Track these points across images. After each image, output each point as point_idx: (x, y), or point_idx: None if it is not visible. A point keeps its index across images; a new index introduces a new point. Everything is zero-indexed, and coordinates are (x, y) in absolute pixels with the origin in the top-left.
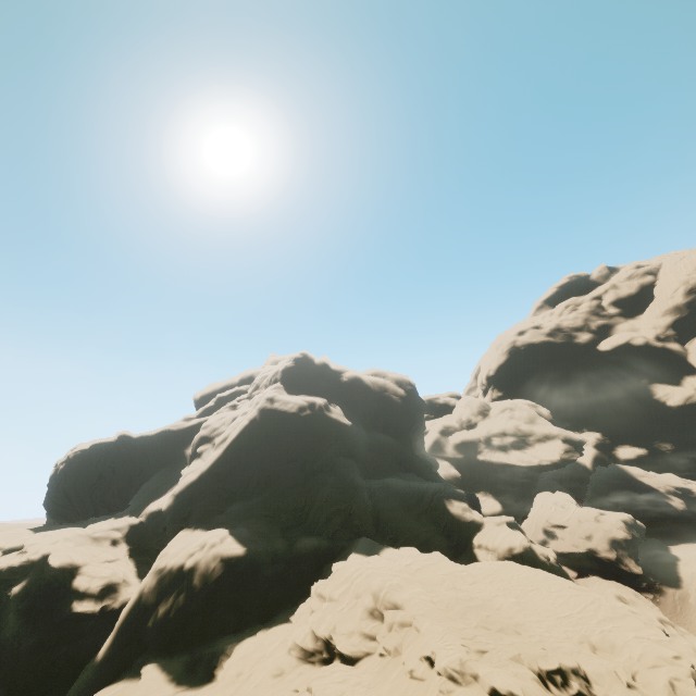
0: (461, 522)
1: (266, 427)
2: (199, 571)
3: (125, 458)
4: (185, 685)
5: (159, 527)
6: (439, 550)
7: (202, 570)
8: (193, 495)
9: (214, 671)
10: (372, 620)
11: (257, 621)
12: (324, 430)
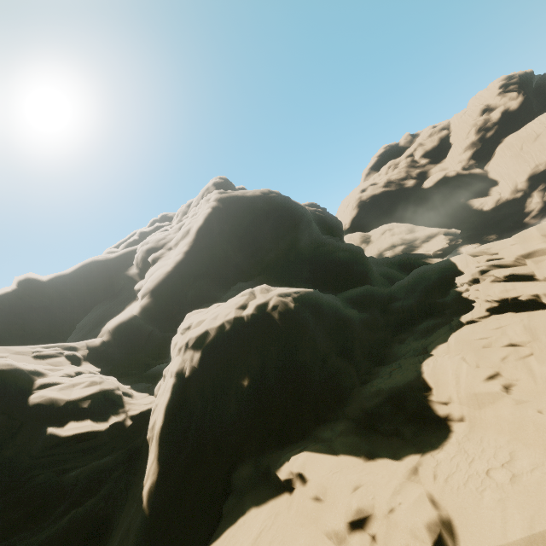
0: None
1: (235, 212)
2: (276, 315)
3: (36, 309)
4: (409, 453)
5: (137, 337)
6: None
7: (281, 313)
8: (174, 287)
9: (433, 413)
10: None
11: (377, 367)
12: (297, 209)
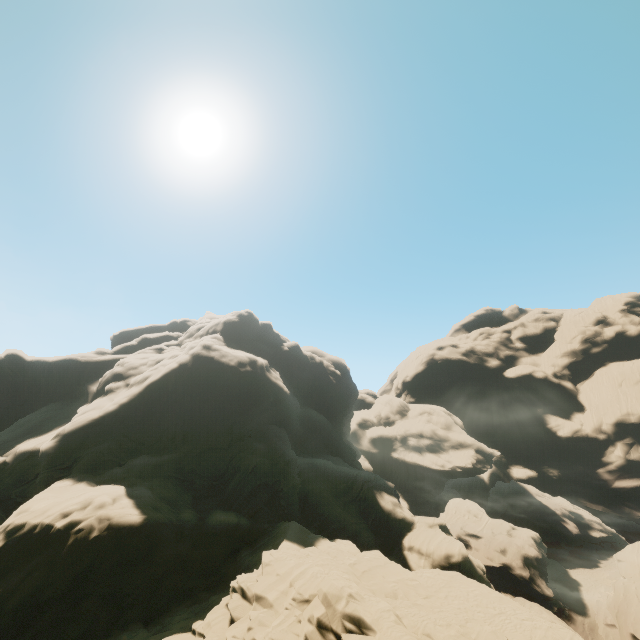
0: (391, 518)
1: (198, 376)
2: (72, 540)
3: (8, 382)
4: None
5: (28, 473)
6: (367, 548)
7: (77, 539)
8: (86, 438)
9: None
10: None
11: (139, 622)
12: (262, 391)
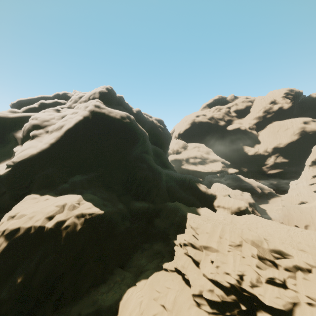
0: (206, 194)
1: (97, 124)
2: (64, 234)
3: None
4: None
5: None
6: None
7: (68, 233)
8: (33, 167)
9: None
10: (270, 269)
11: (118, 268)
12: (138, 134)
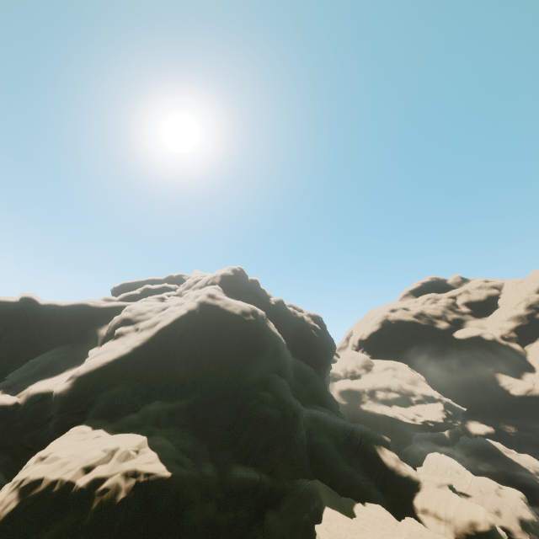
0: (396, 475)
1: (205, 322)
2: (96, 503)
3: (21, 324)
4: None
5: (40, 416)
6: None
7: (102, 502)
8: (100, 381)
9: None
10: None
11: None
12: (265, 340)
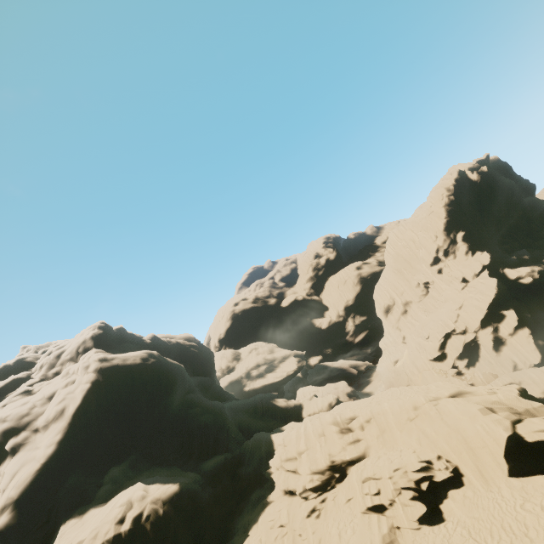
0: (289, 409)
1: (114, 384)
2: (149, 526)
3: None
4: None
5: None
6: None
7: (152, 522)
8: (43, 489)
9: None
10: (347, 434)
11: None
12: (173, 372)
